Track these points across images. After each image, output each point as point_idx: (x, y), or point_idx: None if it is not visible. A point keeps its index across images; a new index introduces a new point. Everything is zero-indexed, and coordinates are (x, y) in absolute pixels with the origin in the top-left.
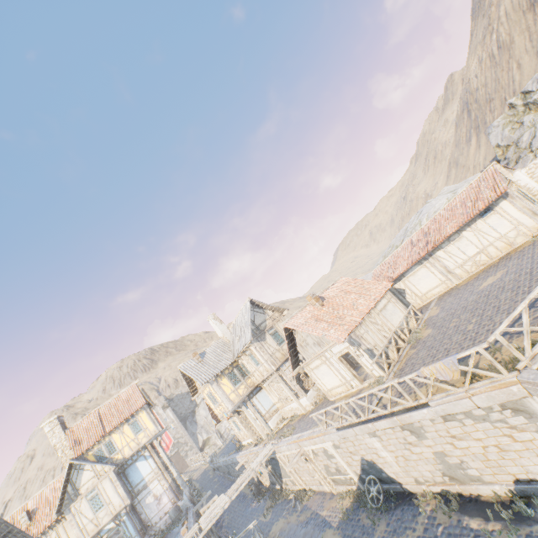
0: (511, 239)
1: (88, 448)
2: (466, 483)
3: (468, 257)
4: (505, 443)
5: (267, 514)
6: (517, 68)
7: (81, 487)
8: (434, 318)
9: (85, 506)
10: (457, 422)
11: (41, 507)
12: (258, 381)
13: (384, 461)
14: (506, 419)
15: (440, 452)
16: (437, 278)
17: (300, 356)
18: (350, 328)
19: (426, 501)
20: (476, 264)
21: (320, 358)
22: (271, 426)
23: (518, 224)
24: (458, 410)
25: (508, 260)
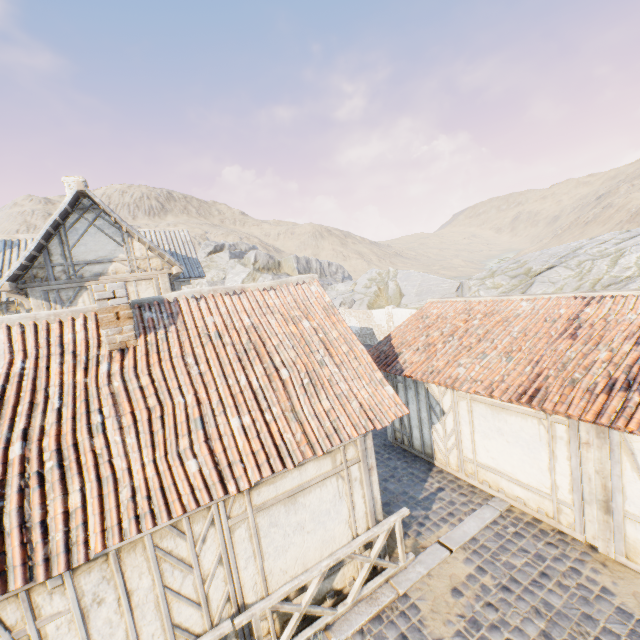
0: None
1: None
2: None
3: None
4: None
5: None
6: None
7: None
8: None
9: None
10: None
11: None
12: None
13: None
14: None
15: None
16: (549, 478)
17: None
18: None
19: None
20: None
21: None
22: None
23: None
24: None
25: None
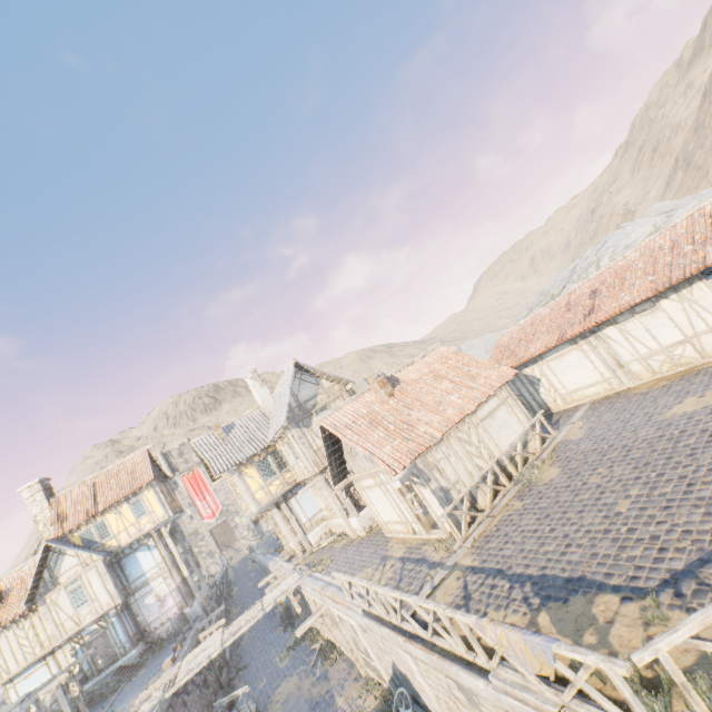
0: None
1: (72, 528)
2: None
3: (661, 347)
4: None
5: (285, 657)
6: None
7: (62, 575)
8: (571, 446)
9: (64, 599)
10: None
11: (16, 588)
12: (299, 478)
13: (421, 687)
14: None
15: None
16: (597, 372)
17: (348, 466)
18: (419, 449)
19: None
20: (672, 361)
21: (374, 478)
22: (312, 541)
23: None
24: None
25: None
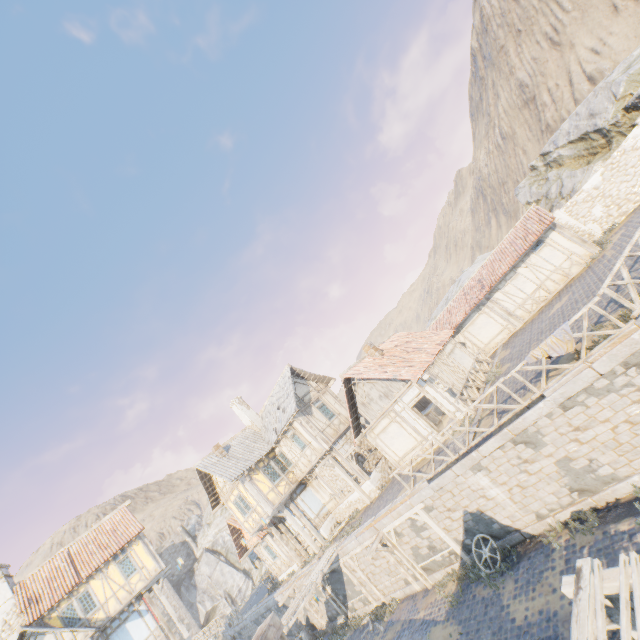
0: (566, 270)
1: (52, 606)
2: (600, 491)
3: (527, 295)
4: (635, 413)
5: None
6: (523, 154)
7: None
8: (507, 356)
9: None
10: (579, 406)
11: None
12: (303, 472)
13: (494, 503)
14: (632, 380)
15: (563, 459)
16: (498, 324)
17: (362, 420)
18: (424, 366)
19: (556, 535)
20: (536, 301)
21: (388, 415)
22: (324, 534)
23: (570, 254)
24: (579, 388)
25: (569, 287)
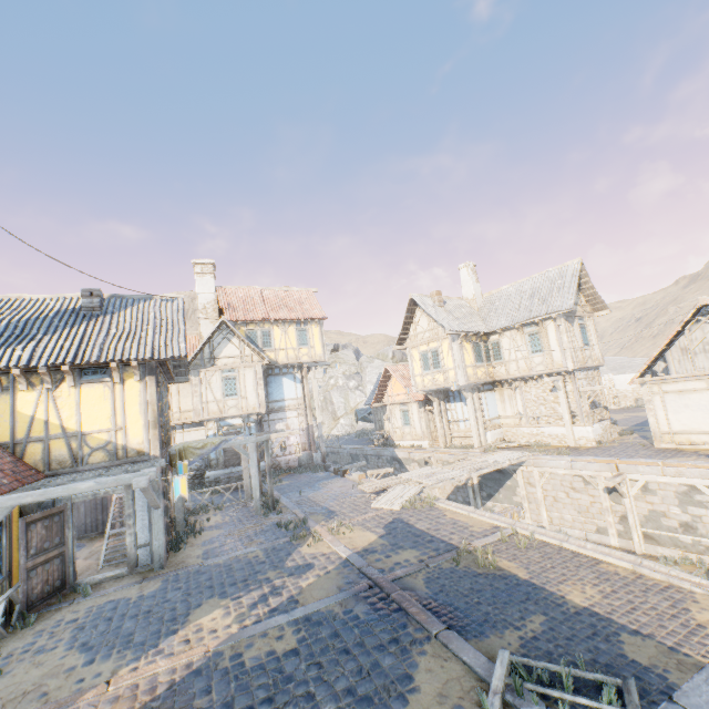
0: None
1: (245, 321)
2: None
3: None
4: None
5: None
6: None
7: (220, 358)
8: None
9: (216, 381)
10: None
11: None
12: (508, 375)
13: None
14: None
15: None
16: None
17: (658, 366)
18: None
19: None
20: None
21: None
22: (490, 438)
23: None
24: None
25: None
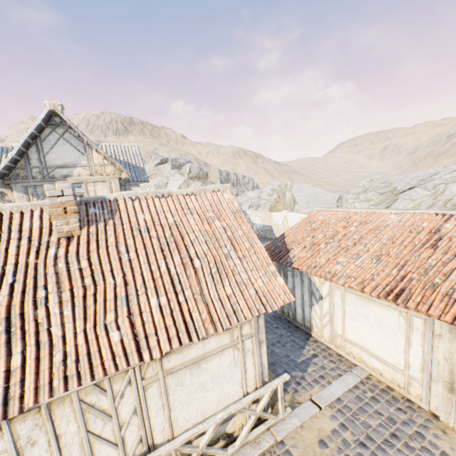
0: None
1: None
2: None
3: None
4: None
5: None
6: None
7: None
8: None
9: None
10: None
11: None
12: None
13: None
14: None
15: None
16: (404, 358)
17: None
18: None
19: None
20: None
21: None
22: None
23: None
24: None
25: None
